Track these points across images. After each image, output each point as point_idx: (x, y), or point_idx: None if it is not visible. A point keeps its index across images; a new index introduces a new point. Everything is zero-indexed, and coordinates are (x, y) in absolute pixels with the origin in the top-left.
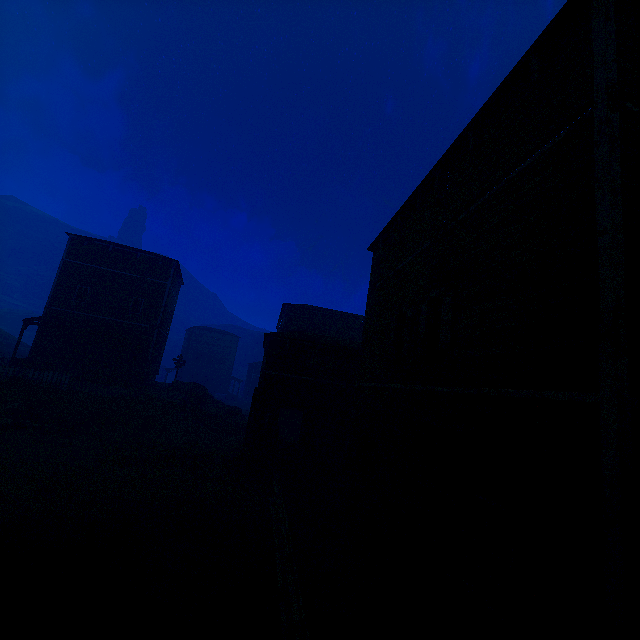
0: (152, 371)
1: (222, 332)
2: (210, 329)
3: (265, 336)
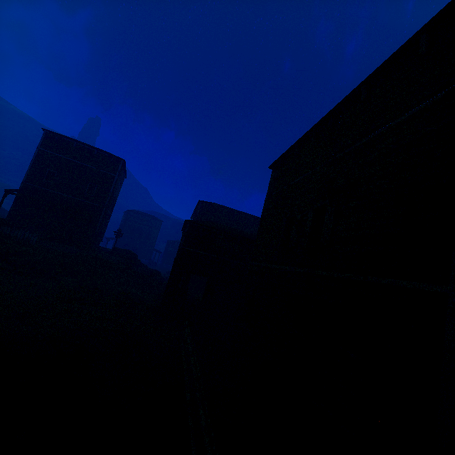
0: (98, 238)
1: (150, 216)
2: (142, 213)
3: (185, 222)
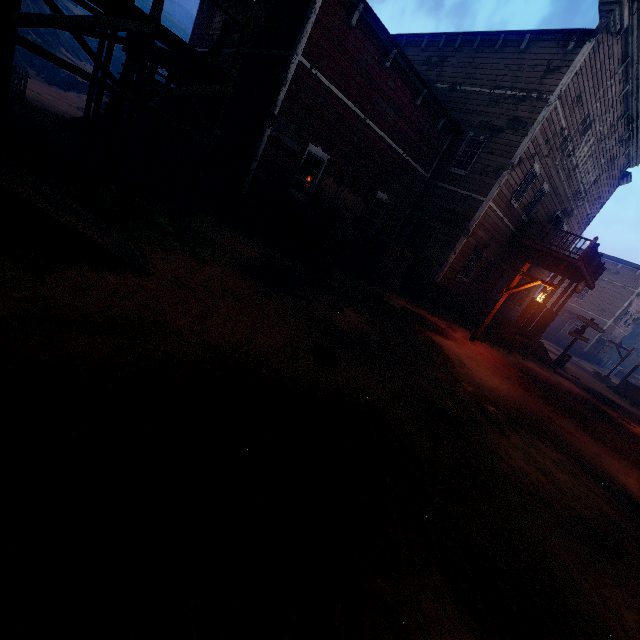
0: None
1: None
2: None
3: None
